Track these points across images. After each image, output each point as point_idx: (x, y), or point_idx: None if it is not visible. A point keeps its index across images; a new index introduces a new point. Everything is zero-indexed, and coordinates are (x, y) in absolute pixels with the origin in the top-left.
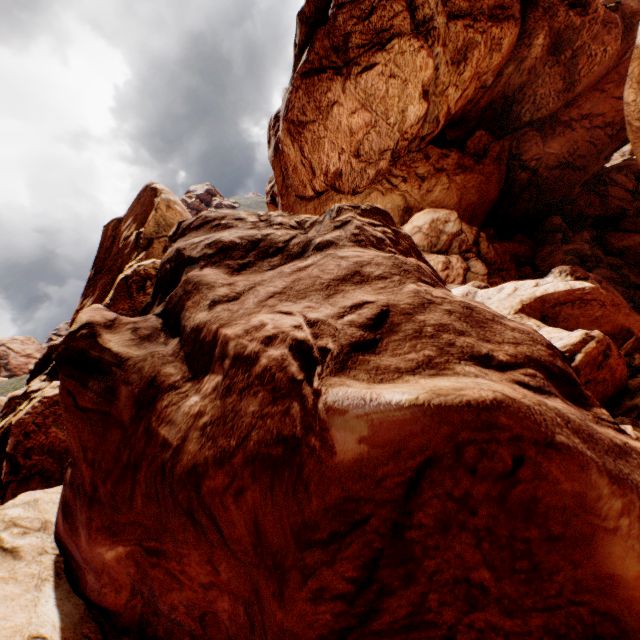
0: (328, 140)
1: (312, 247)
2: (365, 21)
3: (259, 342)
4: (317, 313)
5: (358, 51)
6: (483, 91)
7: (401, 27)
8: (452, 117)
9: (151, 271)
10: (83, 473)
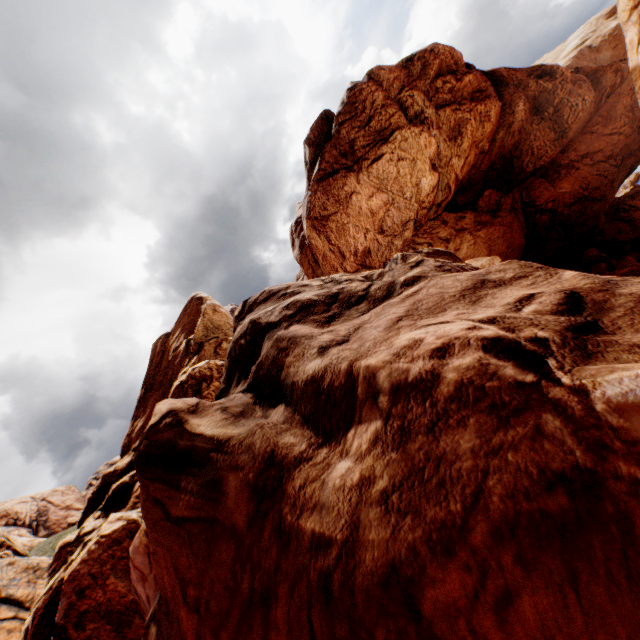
0: (352, 224)
1: (398, 286)
2: (365, 127)
3: (426, 358)
4: (481, 314)
5: (364, 150)
6: (482, 156)
7: (398, 123)
8: (460, 183)
9: (206, 372)
10: (181, 626)
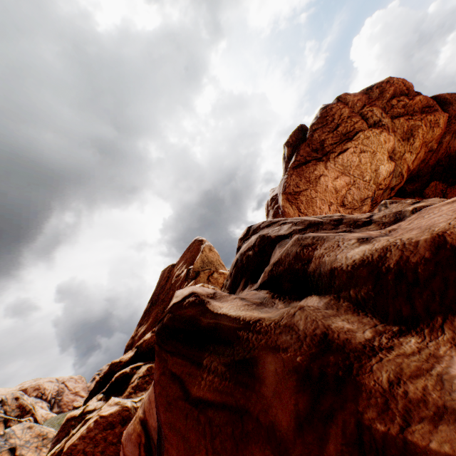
0: (318, 198)
1: (407, 212)
2: (333, 131)
3: None
4: None
5: (332, 146)
6: (431, 153)
7: (361, 127)
8: (410, 173)
9: None
10: None
